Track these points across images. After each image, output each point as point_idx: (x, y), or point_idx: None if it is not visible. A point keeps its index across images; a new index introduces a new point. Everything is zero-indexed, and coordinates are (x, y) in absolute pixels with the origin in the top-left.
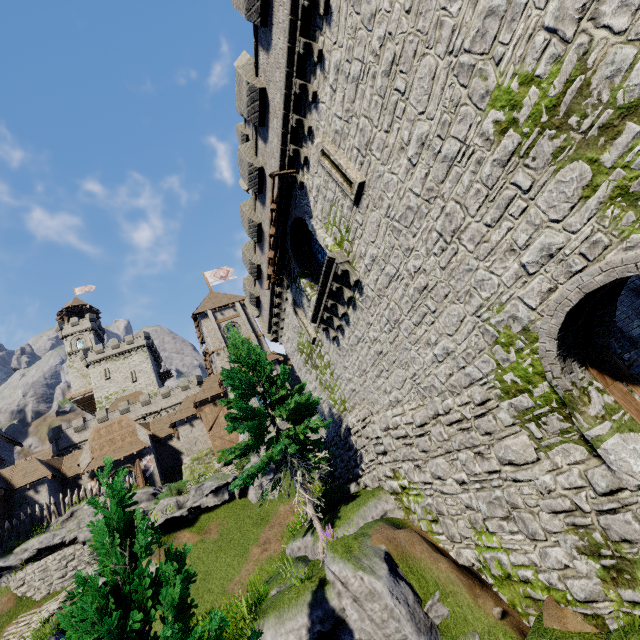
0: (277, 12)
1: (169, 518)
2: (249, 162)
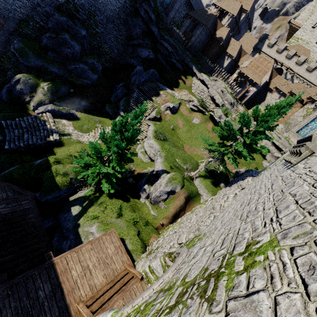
0: None
1: (213, 116)
2: None
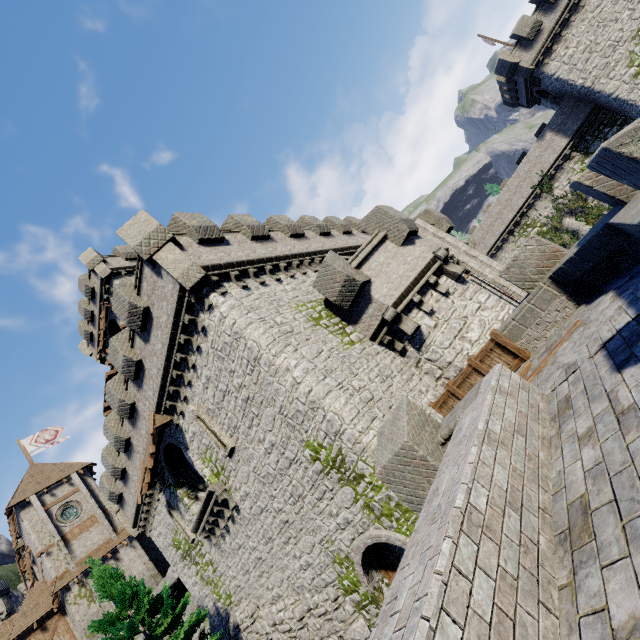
0: (156, 330)
1: None
2: (121, 399)
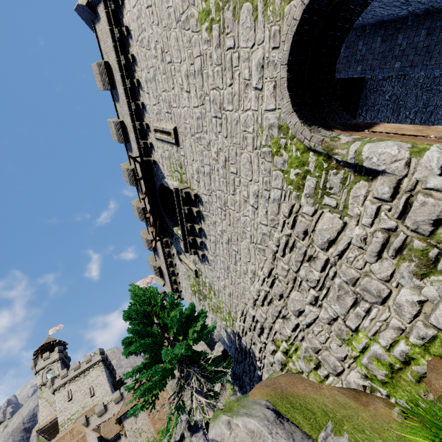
0: (116, 78)
1: None
2: (126, 168)
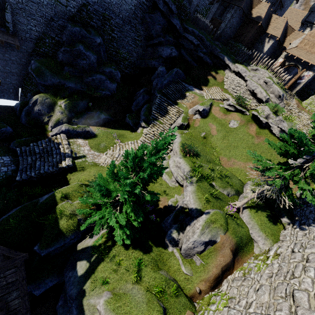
0: None
1: (258, 116)
2: None
